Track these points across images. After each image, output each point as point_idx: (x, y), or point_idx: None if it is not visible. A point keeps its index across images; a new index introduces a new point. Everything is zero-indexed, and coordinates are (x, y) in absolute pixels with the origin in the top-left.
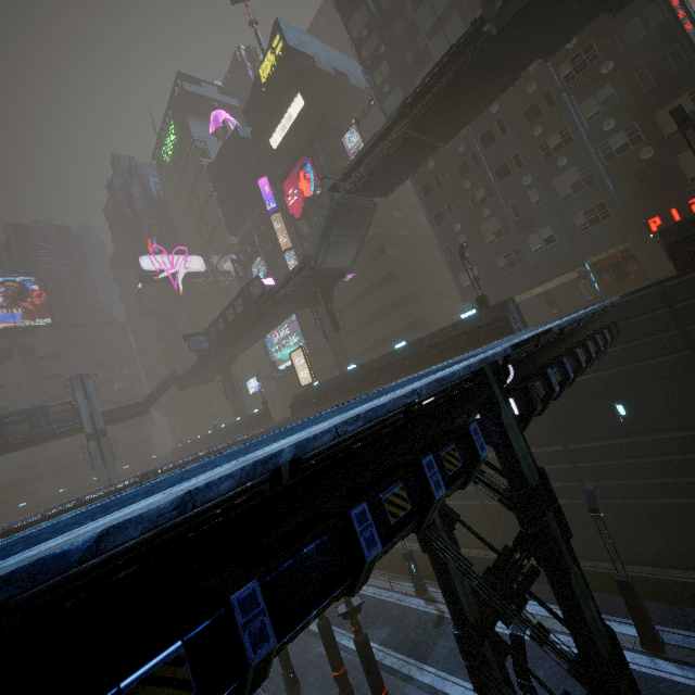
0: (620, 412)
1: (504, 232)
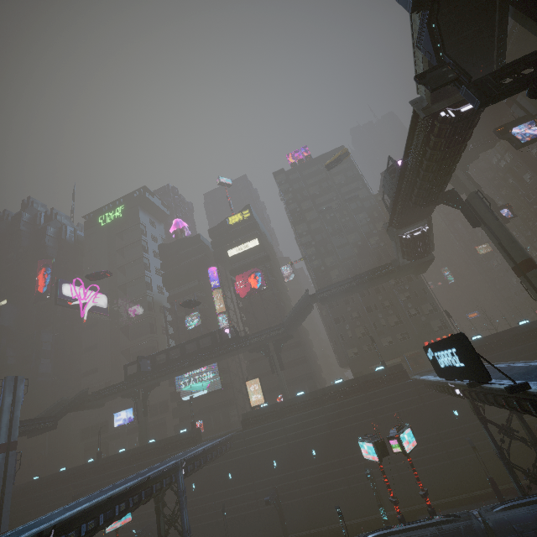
0: (456, 413)
1: (366, 334)
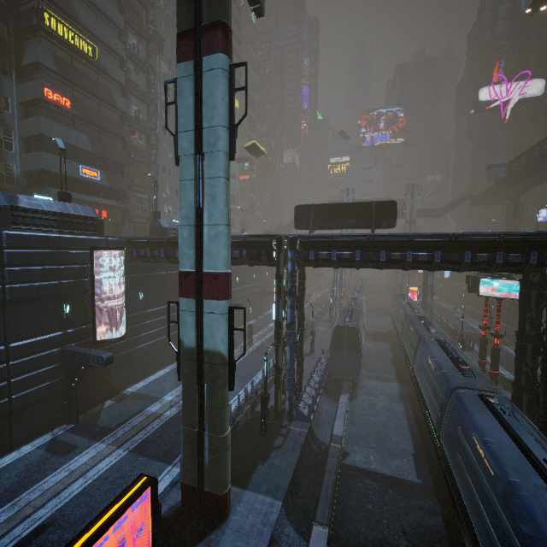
0: None
1: None
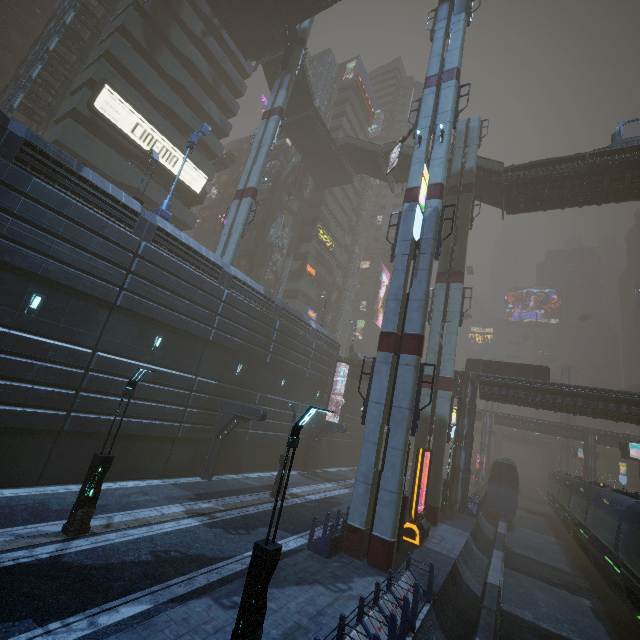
0: None
1: None
